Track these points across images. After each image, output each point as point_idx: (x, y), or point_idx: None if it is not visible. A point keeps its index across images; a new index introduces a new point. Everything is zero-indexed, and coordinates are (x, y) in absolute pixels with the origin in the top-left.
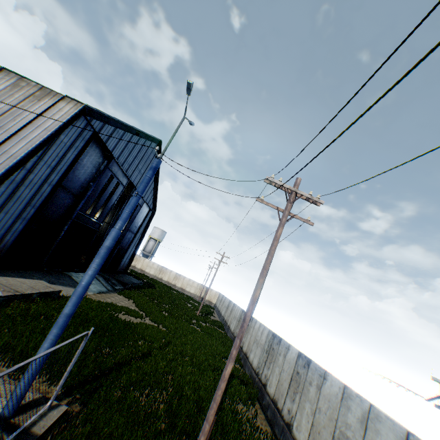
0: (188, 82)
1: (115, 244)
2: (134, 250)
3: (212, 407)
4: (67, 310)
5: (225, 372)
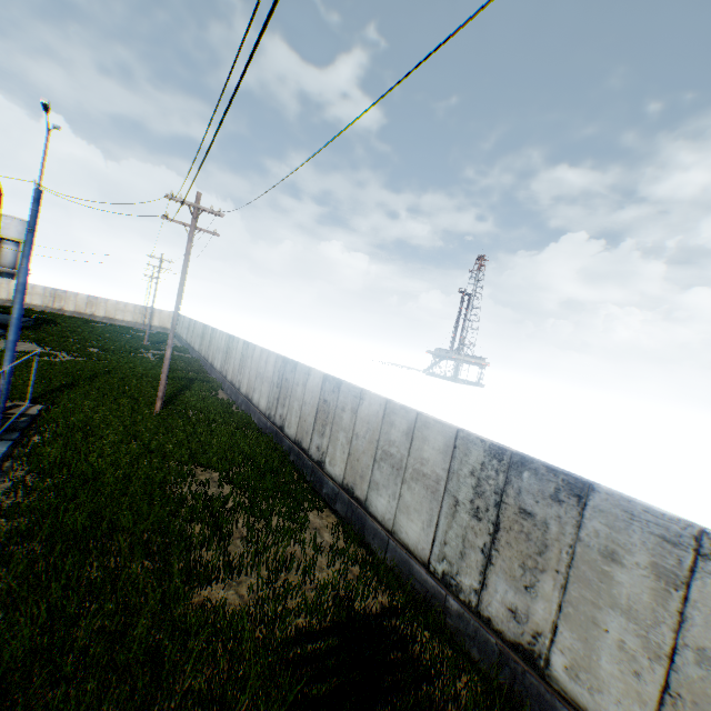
0: (44, 102)
1: None
2: None
3: (163, 377)
4: (13, 338)
5: (167, 356)
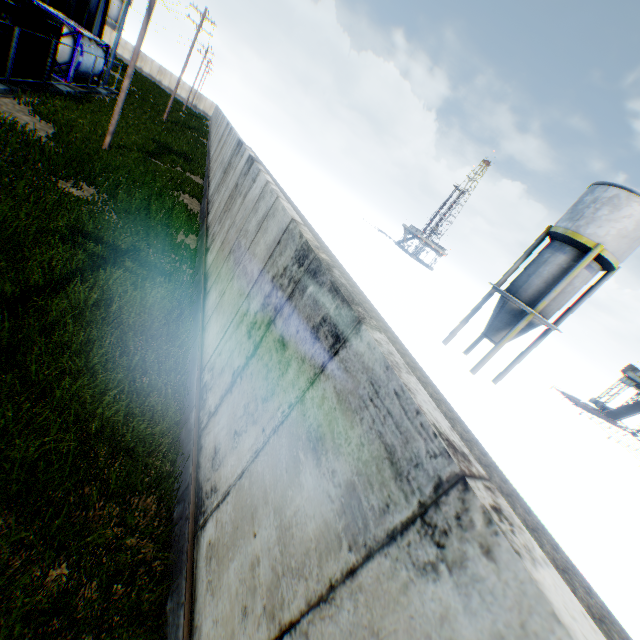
0: None
1: (85, 7)
2: (103, 18)
3: (170, 103)
4: (114, 54)
5: (174, 93)
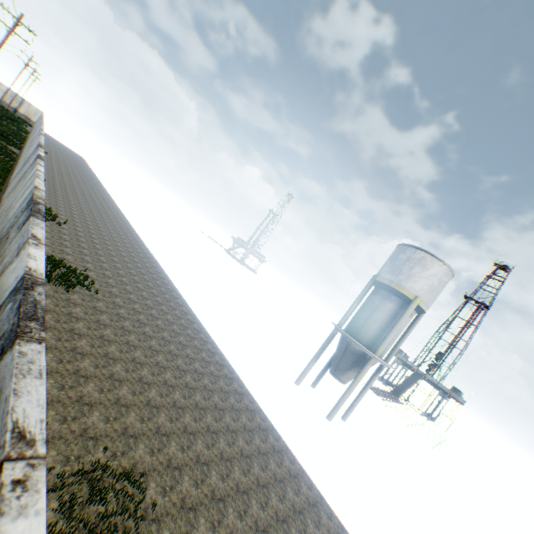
0: None
1: None
2: None
3: None
4: None
5: None
